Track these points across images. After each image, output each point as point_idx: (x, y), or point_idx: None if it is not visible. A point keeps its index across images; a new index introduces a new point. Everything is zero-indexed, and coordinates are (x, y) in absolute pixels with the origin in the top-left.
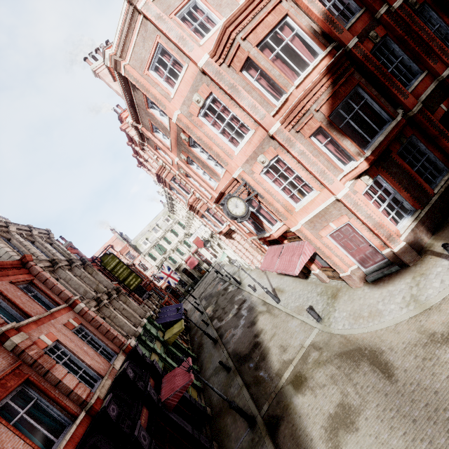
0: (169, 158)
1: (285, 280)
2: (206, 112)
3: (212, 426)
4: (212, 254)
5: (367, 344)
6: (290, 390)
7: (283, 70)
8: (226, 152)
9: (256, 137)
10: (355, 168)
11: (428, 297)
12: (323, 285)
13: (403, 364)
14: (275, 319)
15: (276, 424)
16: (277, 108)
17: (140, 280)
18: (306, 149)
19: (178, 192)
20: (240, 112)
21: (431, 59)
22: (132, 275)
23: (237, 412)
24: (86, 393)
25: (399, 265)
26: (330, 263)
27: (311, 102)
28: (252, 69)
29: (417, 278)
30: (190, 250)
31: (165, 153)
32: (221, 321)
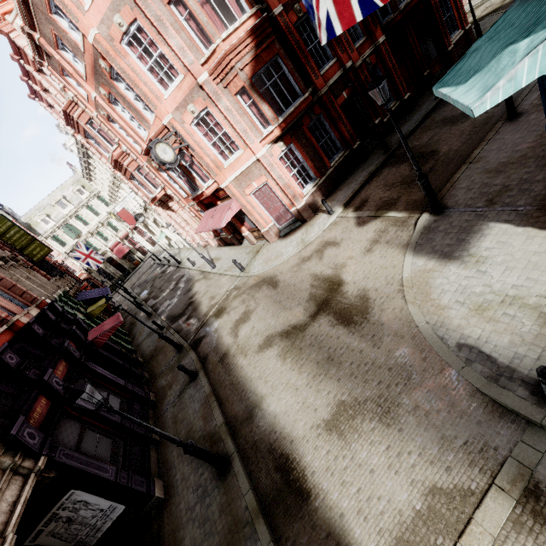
0: (83, 92)
1: (223, 250)
2: (131, 41)
3: (145, 368)
4: (148, 241)
5: (269, 275)
6: (212, 320)
7: (212, 17)
8: (155, 94)
9: (186, 84)
10: (272, 133)
11: (310, 238)
12: (251, 247)
13: (285, 278)
14: (209, 281)
15: (199, 342)
16: (206, 57)
17: (48, 250)
18: (233, 107)
19: (97, 143)
20: (169, 51)
21: (340, 48)
22: (34, 243)
23: (166, 340)
24: (5, 315)
25: (302, 222)
26: (253, 220)
27: (236, 59)
28: (181, 5)
29: (308, 228)
30: (117, 234)
31: (77, 83)
32: (157, 299)
